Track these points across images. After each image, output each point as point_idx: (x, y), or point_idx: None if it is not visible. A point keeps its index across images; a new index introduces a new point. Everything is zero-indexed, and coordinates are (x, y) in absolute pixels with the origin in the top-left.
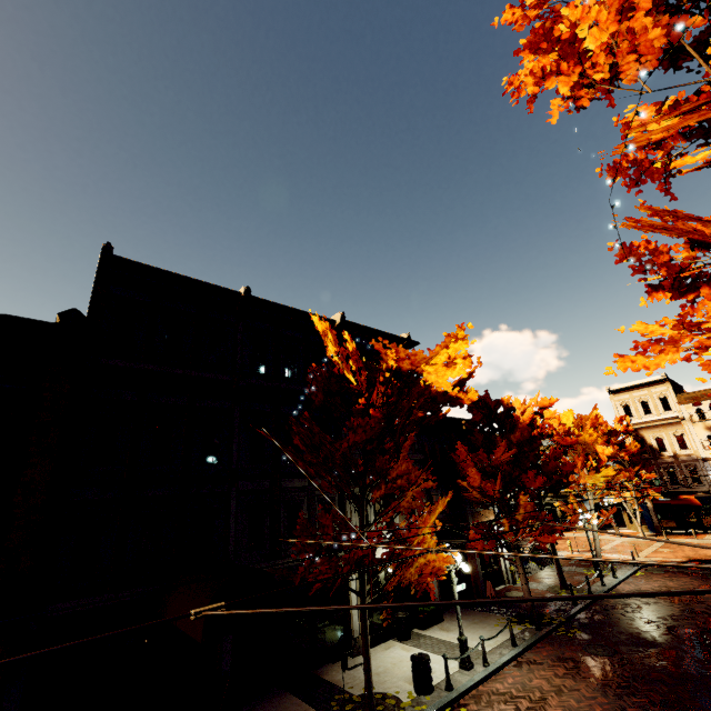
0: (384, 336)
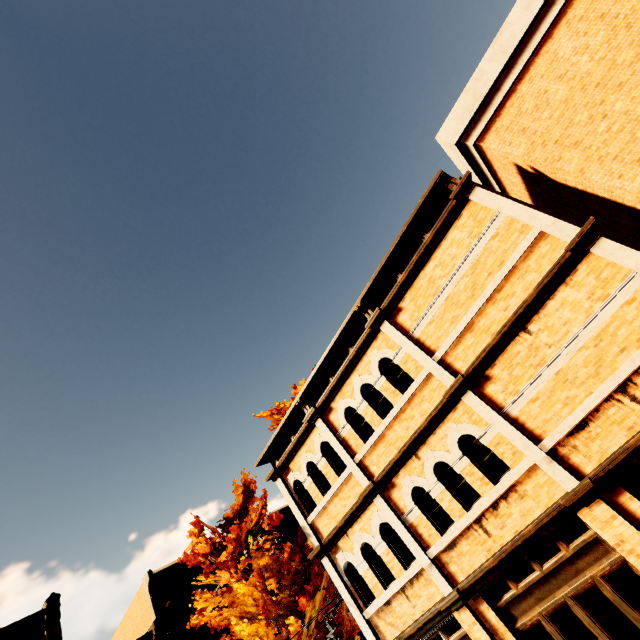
0: (287, 508)
